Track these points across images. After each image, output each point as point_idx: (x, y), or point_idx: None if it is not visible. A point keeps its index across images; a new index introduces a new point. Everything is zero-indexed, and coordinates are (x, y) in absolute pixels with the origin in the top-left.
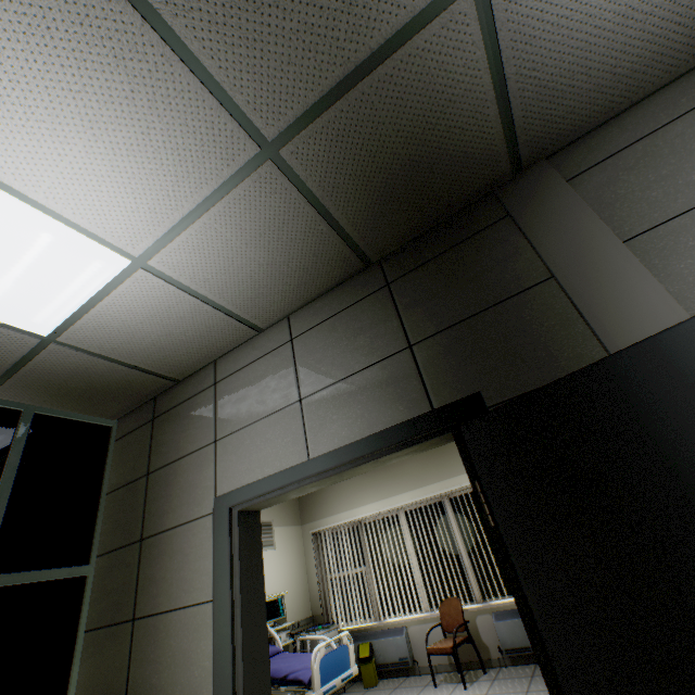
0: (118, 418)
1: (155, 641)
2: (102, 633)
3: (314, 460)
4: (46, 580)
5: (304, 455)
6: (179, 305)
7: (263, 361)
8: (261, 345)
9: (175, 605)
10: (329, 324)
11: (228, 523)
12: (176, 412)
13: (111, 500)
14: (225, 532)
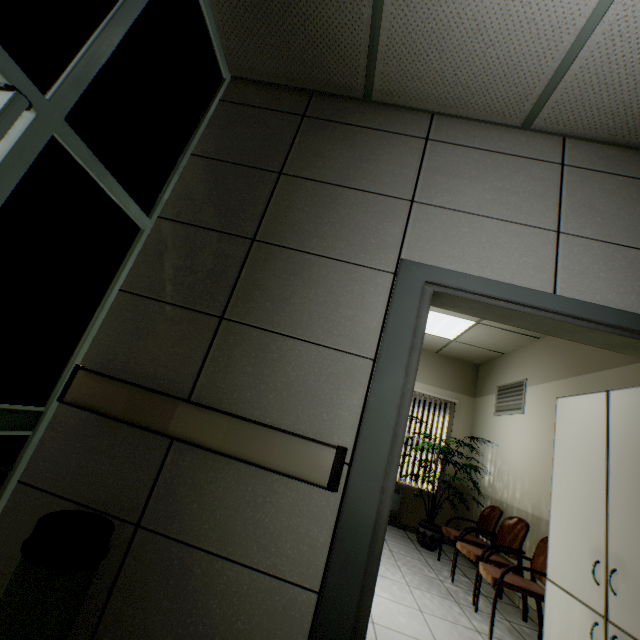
0: (235, 76)
1: (258, 356)
2: (155, 306)
3: (569, 301)
4: (109, 195)
5: (549, 288)
6: (566, 0)
7: (512, 160)
8: (513, 142)
9: (302, 335)
10: (622, 182)
11: (420, 296)
12: (349, 131)
13: (199, 165)
14: (413, 302)
